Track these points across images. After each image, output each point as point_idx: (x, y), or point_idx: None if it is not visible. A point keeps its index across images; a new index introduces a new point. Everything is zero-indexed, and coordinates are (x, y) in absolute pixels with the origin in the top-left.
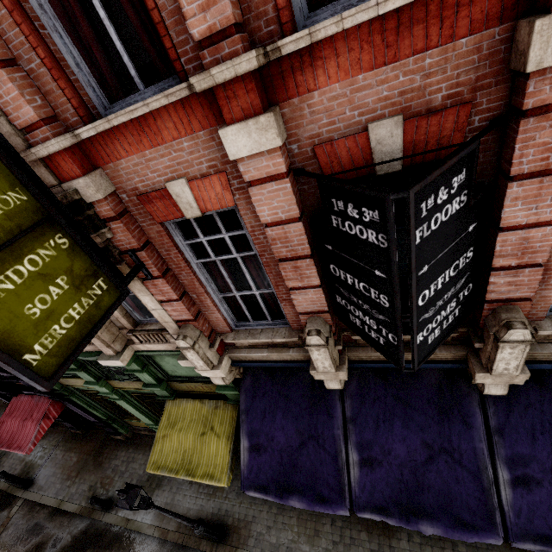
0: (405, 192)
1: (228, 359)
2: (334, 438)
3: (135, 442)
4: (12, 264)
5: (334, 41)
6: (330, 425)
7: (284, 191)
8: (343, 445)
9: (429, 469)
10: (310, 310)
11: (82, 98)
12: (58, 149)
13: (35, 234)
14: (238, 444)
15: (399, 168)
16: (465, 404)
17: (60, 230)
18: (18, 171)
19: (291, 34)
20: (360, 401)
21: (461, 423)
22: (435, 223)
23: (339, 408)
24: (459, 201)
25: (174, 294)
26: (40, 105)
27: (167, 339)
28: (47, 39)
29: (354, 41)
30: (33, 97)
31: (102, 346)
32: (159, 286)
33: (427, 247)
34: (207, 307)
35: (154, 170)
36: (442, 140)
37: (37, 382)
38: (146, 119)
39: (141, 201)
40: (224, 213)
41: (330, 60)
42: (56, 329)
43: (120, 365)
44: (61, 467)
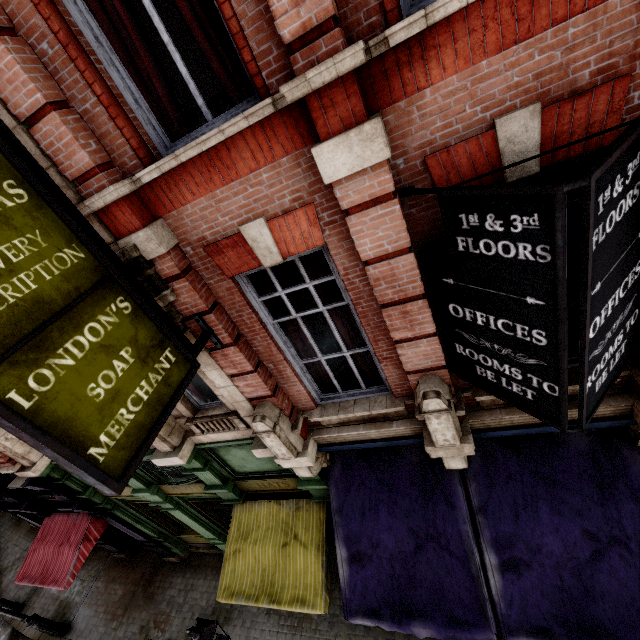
0: (585, 180)
1: (314, 443)
2: (460, 536)
3: (193, 564)
4: (71, 334)
5: (450, 24)
6: (453, 519)
7: (391, 215)
8: (475, 544)
9: (598, 569)
10: (421, 368)
11: (142, 138)
12: (116, 197)
13: (95, 297)
14: (331, 555)
15: (536, 170)
16: (632, 475)
17: (121, 292)
18: (74, 224)
19: (398, 22)
20: (487, 483)
21: (631, 502)
22: (610, 225)
23: (461, 495)
24: (632, 195)
25: (249, 364)
26: (94, 150)
27: (235, 425)
28: (103, 74)
29: (477, 20)
30: (87, 141)
31: (156, 441)
32: (230, 357)
33: (601, 256)
34: (286, 378)
35: (226, 212)
36: (592, 127)
37: (105, 484)
38: (217, 151)
39: (208, 253)
40: (305, 259)
41: (446, 48)
42: (123, 414)
43: (179, 463)
44: (104, 603)
